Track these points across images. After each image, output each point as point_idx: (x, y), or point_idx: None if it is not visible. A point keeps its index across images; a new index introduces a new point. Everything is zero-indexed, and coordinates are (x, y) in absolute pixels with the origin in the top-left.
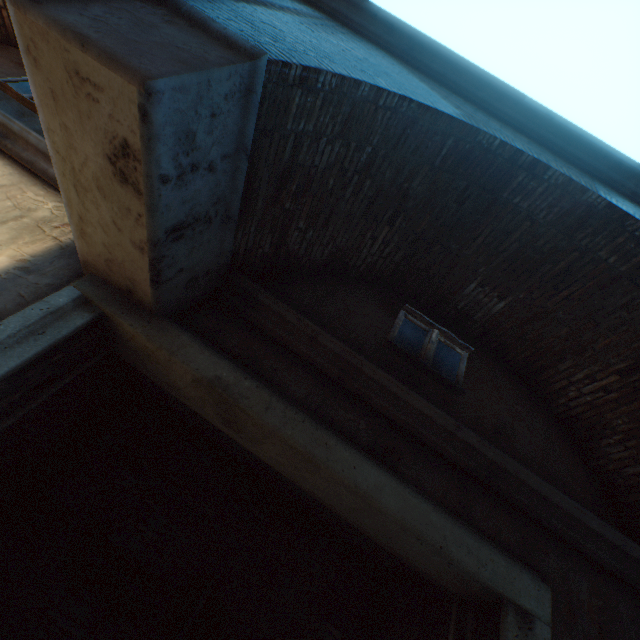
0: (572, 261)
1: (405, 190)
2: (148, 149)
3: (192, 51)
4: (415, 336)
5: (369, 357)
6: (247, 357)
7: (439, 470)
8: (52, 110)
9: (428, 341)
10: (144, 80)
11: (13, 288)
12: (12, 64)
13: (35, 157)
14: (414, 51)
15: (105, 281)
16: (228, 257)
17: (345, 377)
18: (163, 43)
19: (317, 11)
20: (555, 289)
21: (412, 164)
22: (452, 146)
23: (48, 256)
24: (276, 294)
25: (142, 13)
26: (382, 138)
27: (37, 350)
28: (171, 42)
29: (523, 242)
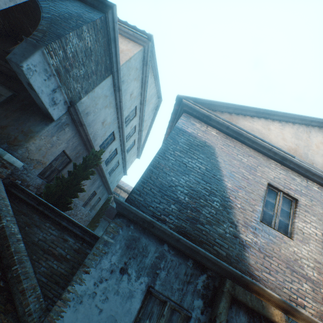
0: (29, 8)
1: None
2: None
3: None
4: None
5: None
6: None
7: (2, 76)
8: None
9: None
10: None
11: None
12: None
13: None
14: None
15: None
16: None
17: None
18: None
19: None
20: (36, 21)
21: None
22: None
23: None
24: None
25: None
26: None
27: None
28: None
29: (20, 5)
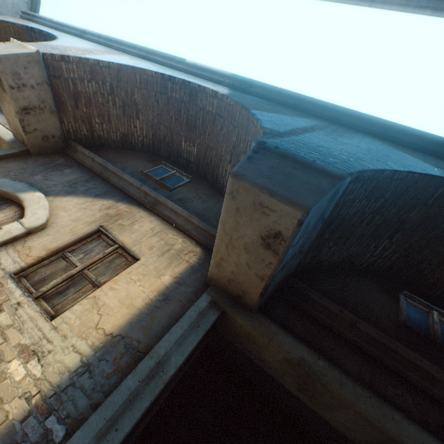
0: None
1: (403, 218)
2: (295, 237)
3: (313, 183)
4: (419, 317)
5: (391, 336)
6: (310, 339)
7: None
8: (231, 214)
9: (431, 321)
10: (308, 210)
11: (176, 295)
12: (146, 162)
13: (169, 213)
14: (388, 132)
15: (221, 288)
16: (292, 270)
17: (383, 356)
18: (300, 183)
19: (321, 120)
20: None
21: (410, 204)
22: (441, 192)
23: (186, 273)
24: (312, 288)
25: (281, 166)
26: (391, 193)
27: (198, 338)
28: (302, 181)
29: None
